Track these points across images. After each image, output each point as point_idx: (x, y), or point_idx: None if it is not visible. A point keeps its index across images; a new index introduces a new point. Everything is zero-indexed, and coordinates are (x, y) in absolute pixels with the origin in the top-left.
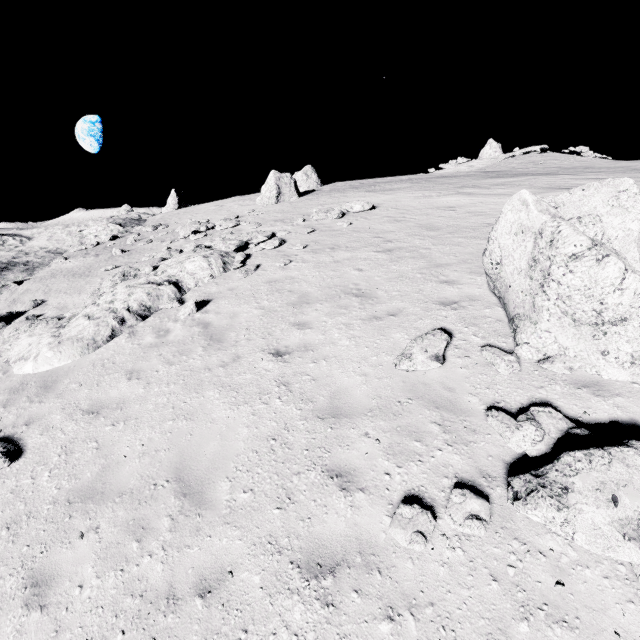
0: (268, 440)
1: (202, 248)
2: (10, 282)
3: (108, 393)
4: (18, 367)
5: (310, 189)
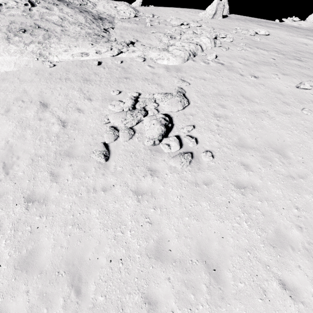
0: (264, 94)
1: (195, 33)
2: (109, 27)
3: (203, 75)
4: (160, 61)
5: (223, 14)
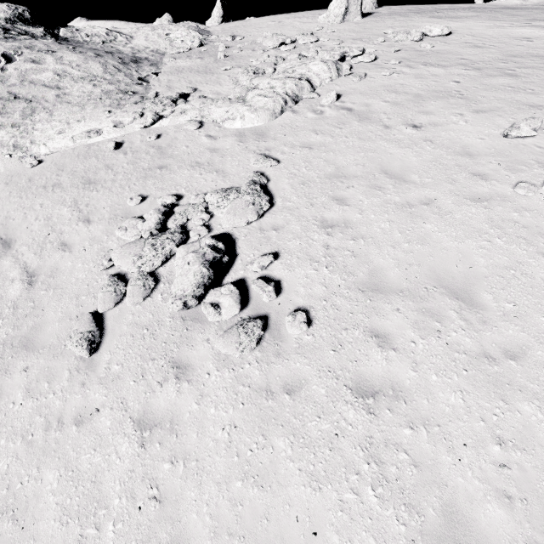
0: (431, 162)
1: (304, 57)
2: (150, 73)
3: (308, 140)
4: (229, 124)
5: (366, 11)
